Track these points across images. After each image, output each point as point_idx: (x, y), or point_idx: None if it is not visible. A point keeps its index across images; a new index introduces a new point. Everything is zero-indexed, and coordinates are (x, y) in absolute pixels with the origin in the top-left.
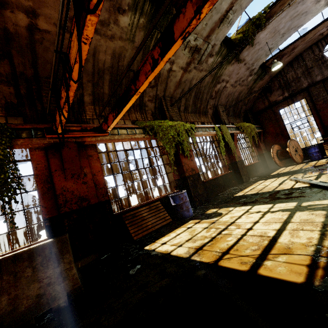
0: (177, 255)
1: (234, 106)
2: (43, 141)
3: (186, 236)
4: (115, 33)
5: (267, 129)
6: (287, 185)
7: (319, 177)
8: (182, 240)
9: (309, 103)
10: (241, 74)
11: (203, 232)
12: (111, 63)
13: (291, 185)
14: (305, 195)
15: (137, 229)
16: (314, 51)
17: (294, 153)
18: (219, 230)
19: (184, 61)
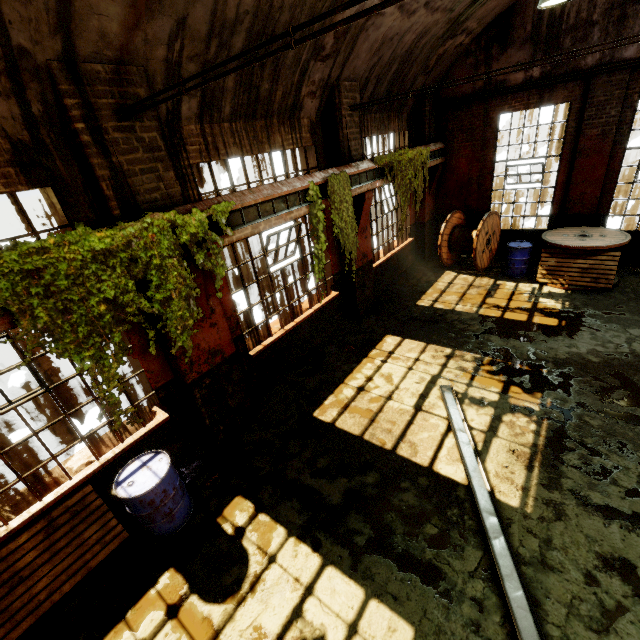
0: None
1: (393, 78)
2: None
3: None
4: None
5: (454, 160)
6: (429, 432)
7: (495, 428)
8: None
9: (571, 123)
10: None
11: None
12: None
13: (436, 441)
14: (443, 570)
15: None
16: None
17: (483, 249)
18: None
19: None
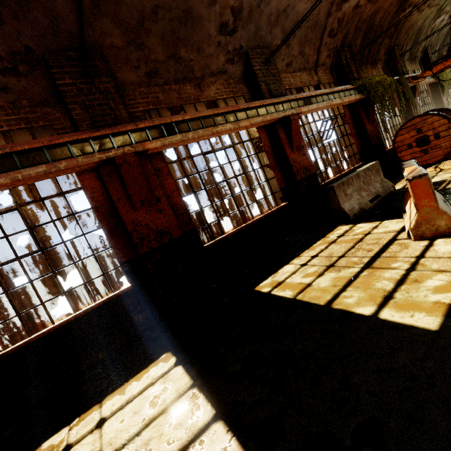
0: None
1: None
2: (411, 85)
3: None
4: (435, 3)
5: None
6: None
7: None
8: None
9: None
10: None
11: None
12: (419, 26)
13: None
14: None
15: None
16: None
17: None
18: None
19: None
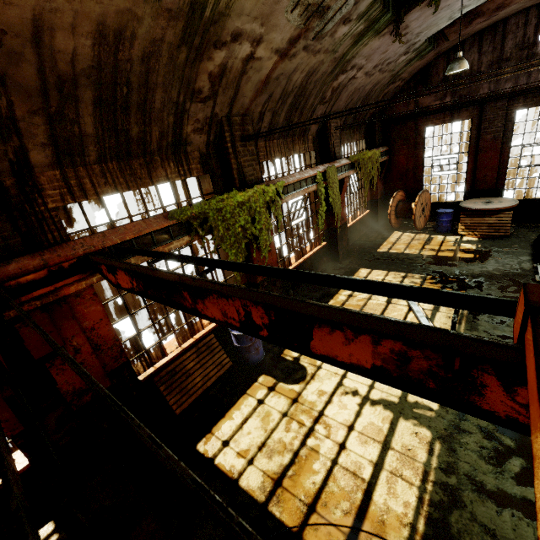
0: (249, 493)
1: (358, 109)
2: None
3: (257, 430)
4: None
5: (396, 157)
6: (397, 312)
7: (437, 308)
8: (253, 442)
9: (473, 132)
10: (390, 52)
11: (281, 428)
12: (96, 57)
13: (402, 316)
14: None
15: (180, 396)
16: (529, 23)
17: (419, 215)
18: (303, 431)
19: (286, 35)
